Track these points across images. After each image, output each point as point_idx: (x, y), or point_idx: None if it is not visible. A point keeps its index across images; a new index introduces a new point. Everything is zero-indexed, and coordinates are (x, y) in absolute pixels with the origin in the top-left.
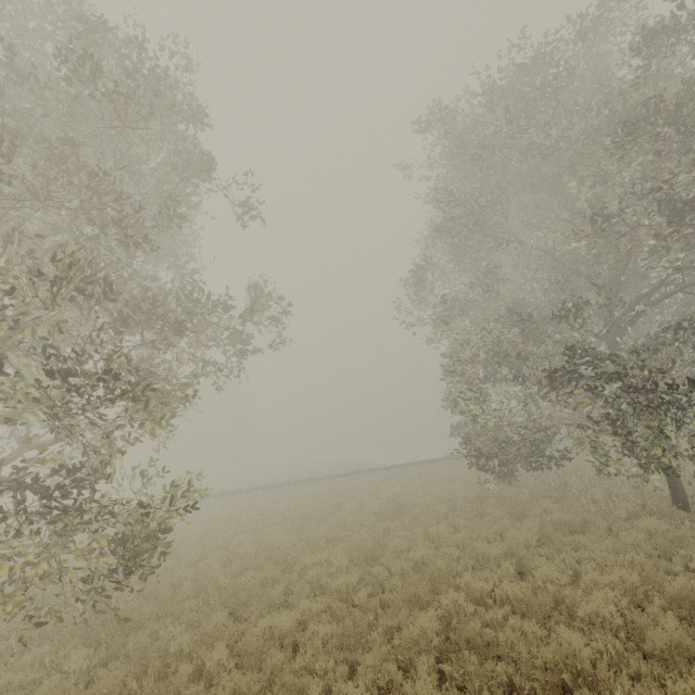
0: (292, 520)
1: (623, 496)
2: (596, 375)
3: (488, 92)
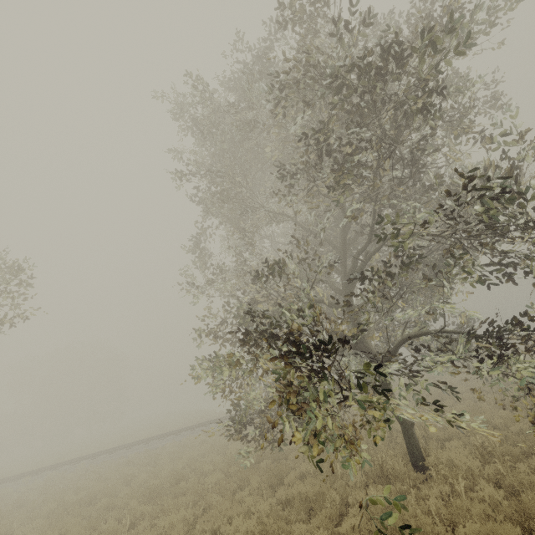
0: (63, 509)
1: (372, 451)
2: (273, 335)
3: (226, 83)
